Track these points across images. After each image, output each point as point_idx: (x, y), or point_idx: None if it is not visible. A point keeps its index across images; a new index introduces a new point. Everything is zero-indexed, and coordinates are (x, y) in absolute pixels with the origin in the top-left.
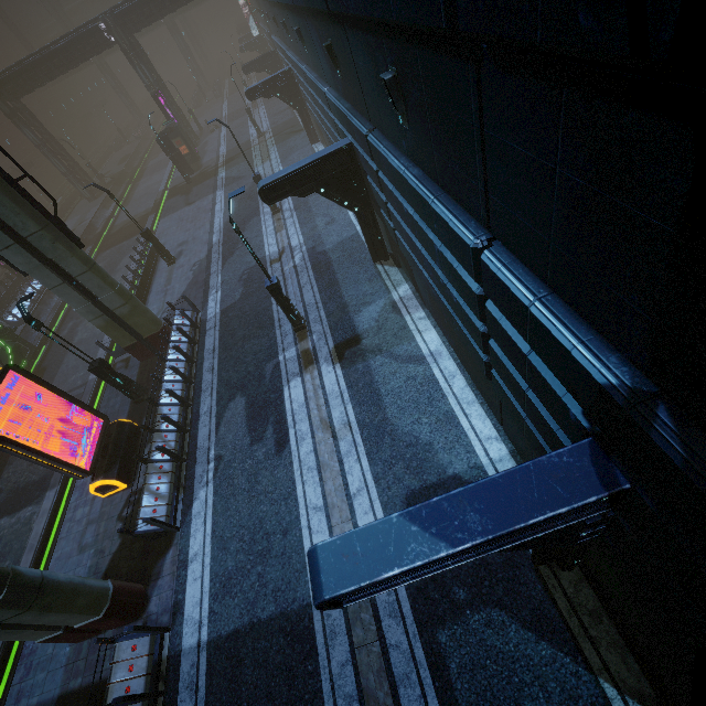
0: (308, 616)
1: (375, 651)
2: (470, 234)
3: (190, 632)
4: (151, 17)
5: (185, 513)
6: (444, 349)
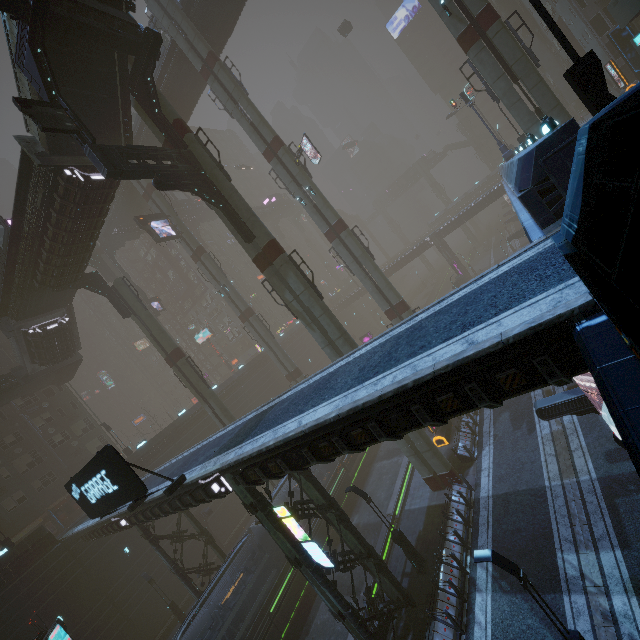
0: (543, 490)
1: (578, 502)
2: None
3: (483, 492)
4: (453, 228)
5: (478, 454)
6: None
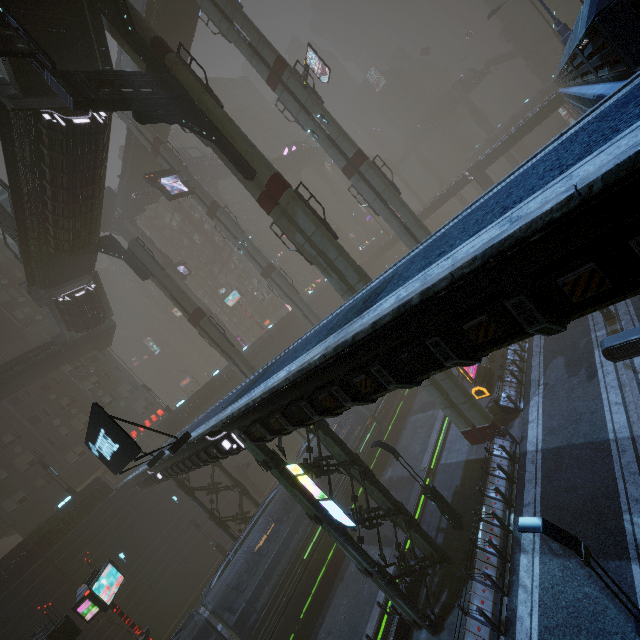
0: (606, 444)
1: None
2: None
3: (531, 446)
4: (497, 157)
5: (525, 405)
6: None
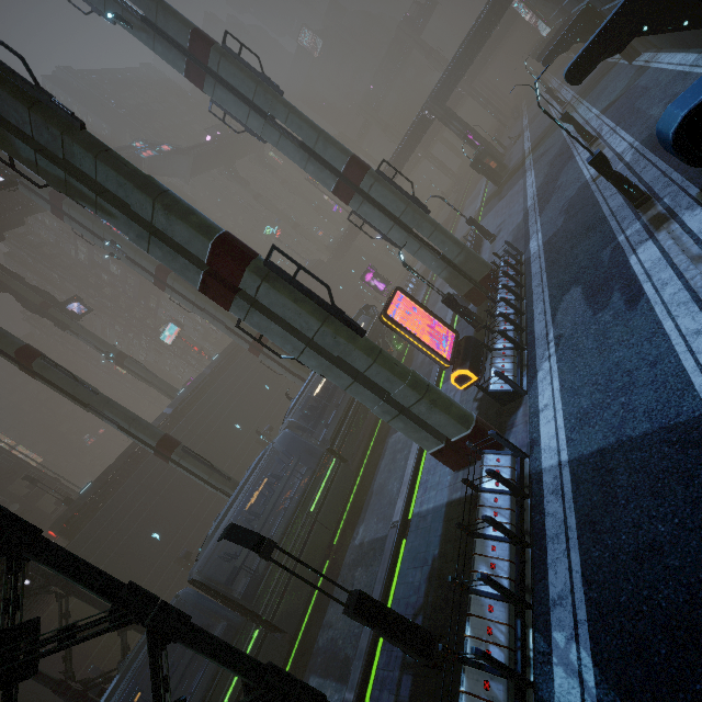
0: None
1: None
2: None
3: (548, 456)
4: (456, 80)
5: (530, 382)
6: None
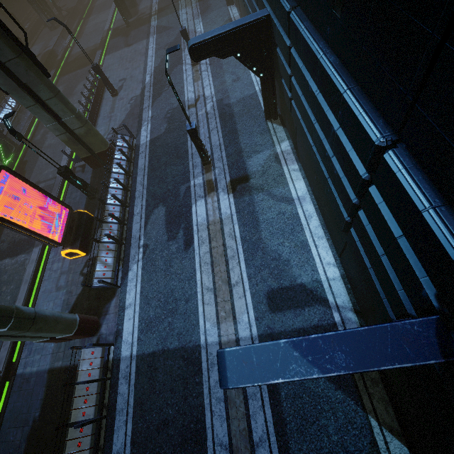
0: (198, 351)
1: None
2: (377, 132)
3: (126, 348)
4: None
5: (123, 278)
6: (307, 196)
